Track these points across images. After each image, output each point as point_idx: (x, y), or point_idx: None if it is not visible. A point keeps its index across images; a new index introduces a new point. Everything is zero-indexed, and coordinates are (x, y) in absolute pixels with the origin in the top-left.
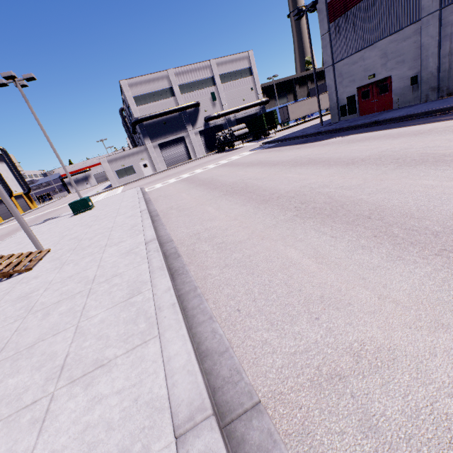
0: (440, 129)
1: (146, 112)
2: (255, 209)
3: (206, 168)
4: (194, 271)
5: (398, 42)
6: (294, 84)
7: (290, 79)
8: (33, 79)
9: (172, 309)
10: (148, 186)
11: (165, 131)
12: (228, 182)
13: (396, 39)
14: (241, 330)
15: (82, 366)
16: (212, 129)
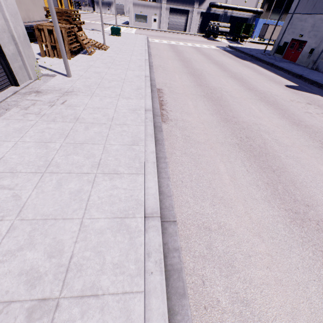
0: (268, 76)
1: None
2: (181, 67)
3: (186, 44)
4: (154, 70)
5: (322, 22)
6: None
7: None
8: None
9: (148, 70)
10: (151, 38)
11: None
12: (185, 56)
13: (322, 19)
14: (157, 78)
15: (131, 70)
16: (211, 15)
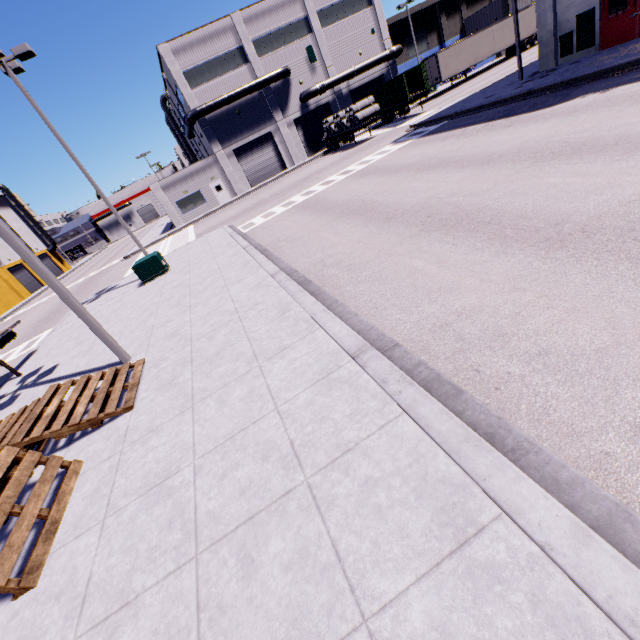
0: None
1: (207, 98)
2: (548, 263)
3: (330, 183)
4: (541, 439)
5: None
6: (437, 14)
7: (431, 5)
8: (30, 55)
9: None
10: (239, 223)
11: (242, 126)
12: (406, 204)
13: None
14: None
15: None
16: (314, 114)
